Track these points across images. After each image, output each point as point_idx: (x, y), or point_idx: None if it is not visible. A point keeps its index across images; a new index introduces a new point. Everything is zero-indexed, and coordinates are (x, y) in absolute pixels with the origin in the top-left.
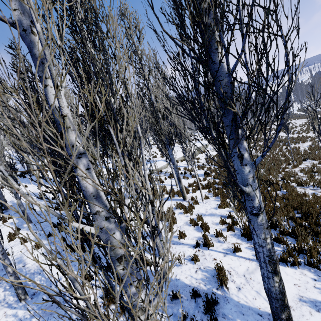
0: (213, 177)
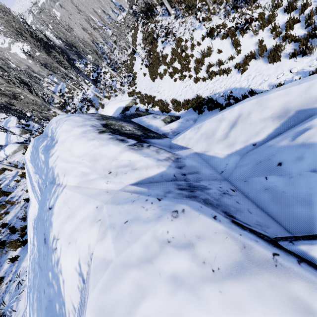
0: None
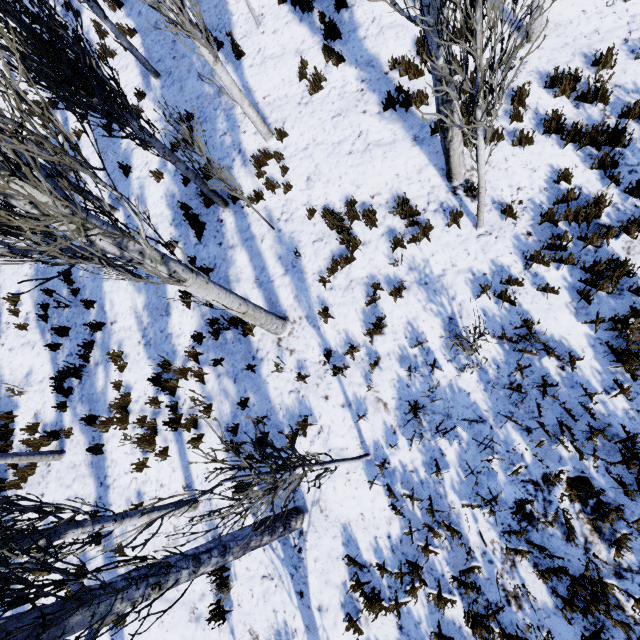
0: None
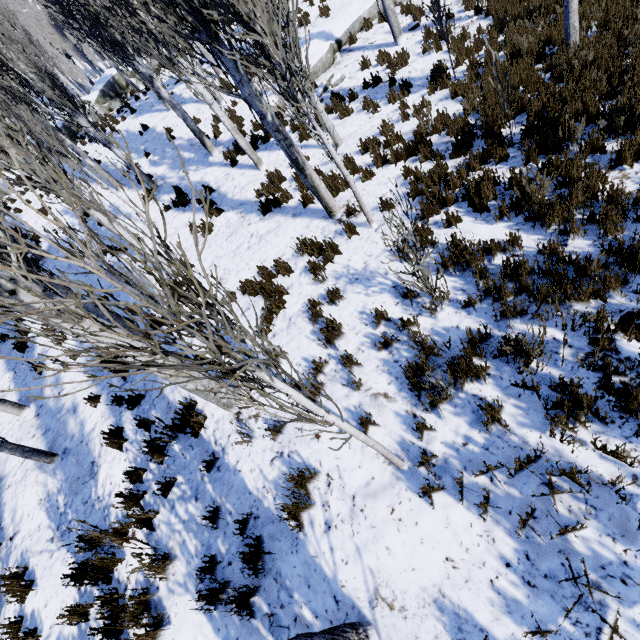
0: (452, 92)
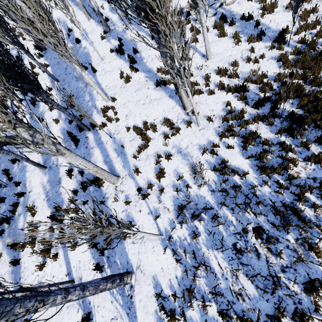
0: (279, 58)
